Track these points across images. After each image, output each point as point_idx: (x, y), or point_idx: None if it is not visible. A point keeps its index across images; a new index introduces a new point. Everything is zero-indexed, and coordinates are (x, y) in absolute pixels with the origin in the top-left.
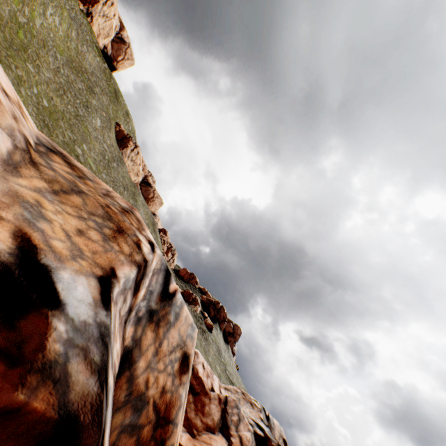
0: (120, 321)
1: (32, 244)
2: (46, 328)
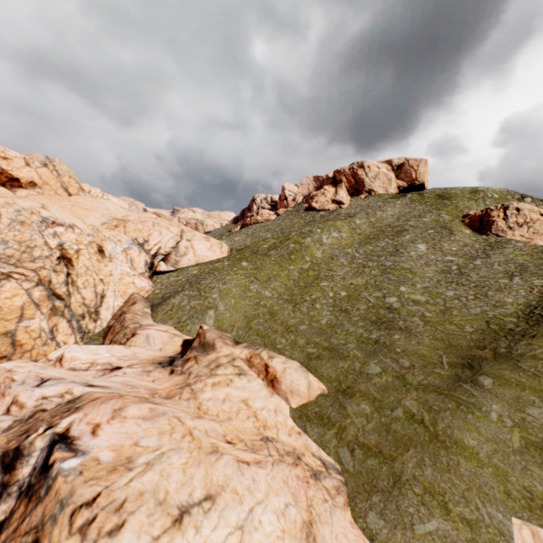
0: None
1: None
2: None
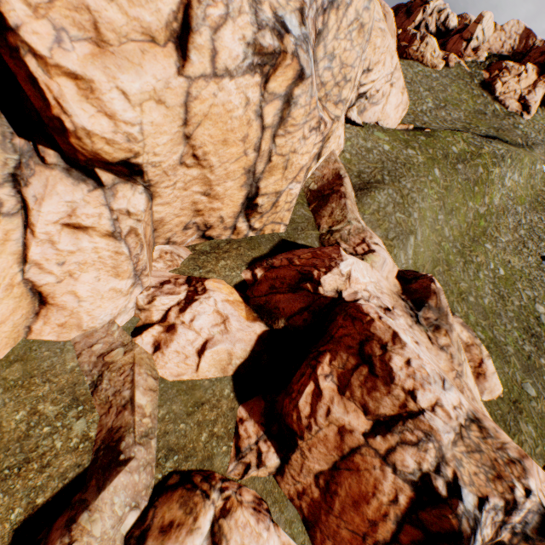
0: (492, 521)
1: (456, 475)
2: (457, 504)
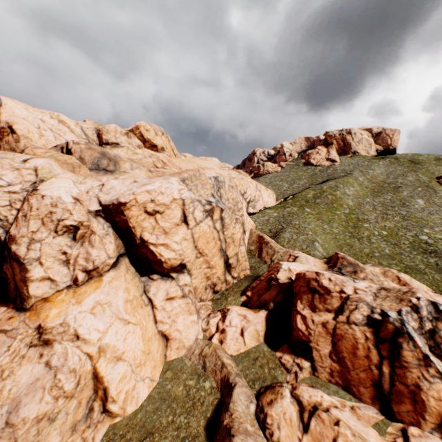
0: (413, 319)
1: (382, 309)
2: (388, 318)
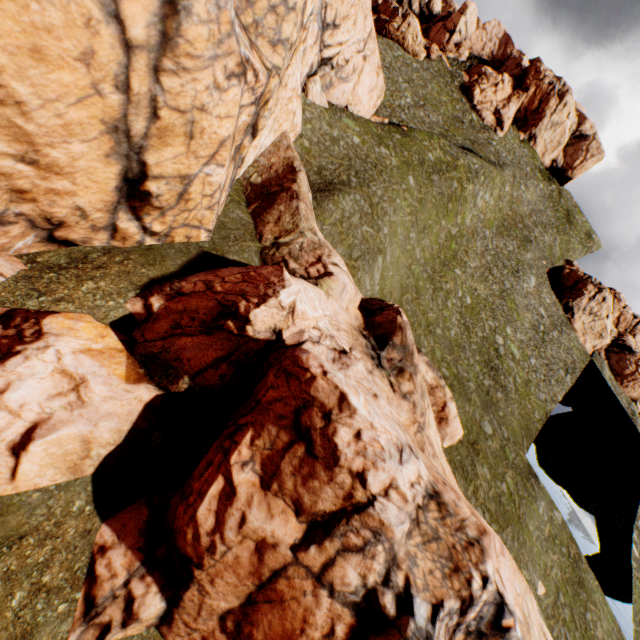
0: (446, 629)
1: (409, 581)
2: (407, 622)
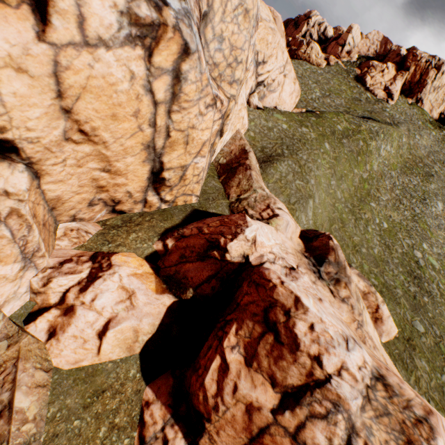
0: None
1: None
2: None
